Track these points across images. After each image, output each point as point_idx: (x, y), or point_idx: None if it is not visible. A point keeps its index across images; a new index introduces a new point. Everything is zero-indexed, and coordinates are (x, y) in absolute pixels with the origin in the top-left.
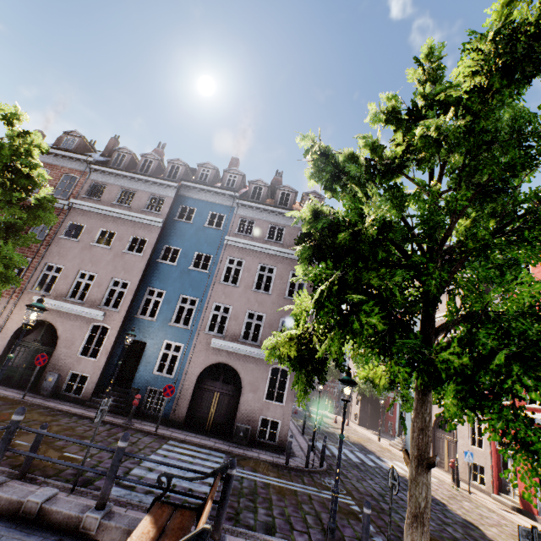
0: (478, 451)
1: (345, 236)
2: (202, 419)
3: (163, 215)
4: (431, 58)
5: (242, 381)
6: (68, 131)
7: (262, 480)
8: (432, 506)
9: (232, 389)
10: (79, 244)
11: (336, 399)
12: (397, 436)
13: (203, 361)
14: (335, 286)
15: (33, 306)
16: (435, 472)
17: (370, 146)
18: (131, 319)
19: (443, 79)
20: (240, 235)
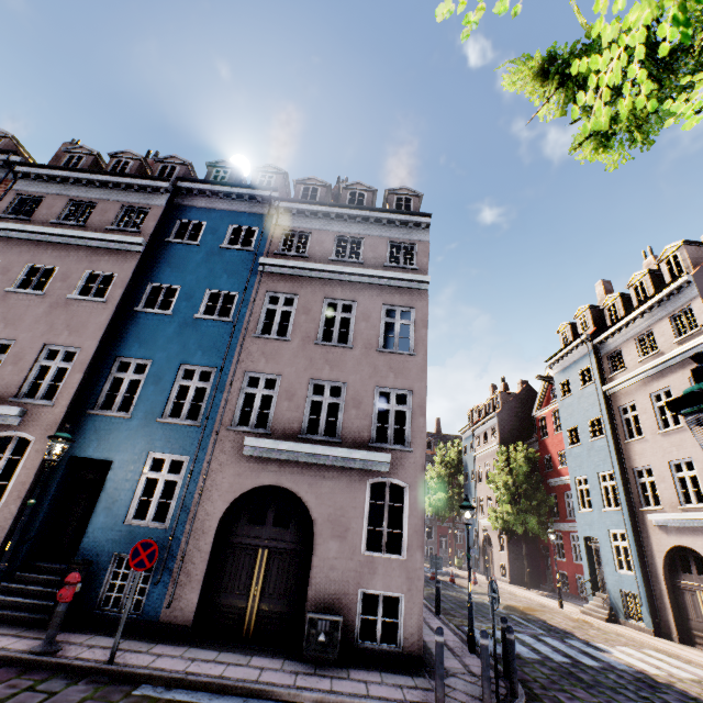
0: None
1: None
2: (234, 613)
3: (145, 233)
4: None
5: (312, 518)
6: None
7: None
8: None
9: (293, 537)
10: None
11: (461, 547)
12: (592, 595)
13: (229, 486)
14: None
15: None
16: (702, 659)
17: None
18: (81, 420)
19: None
20: (286, 256)
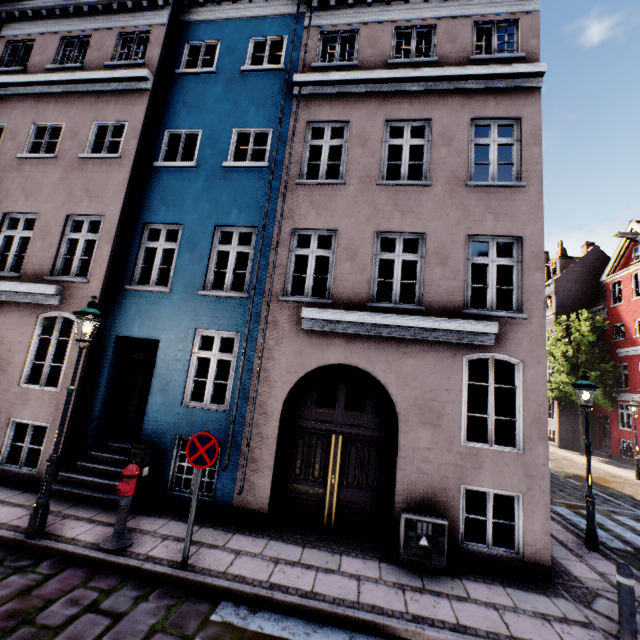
0: None
1: None
2: (311, 501)
3: (150, 65)
4: None
5: (394, 403)
6: None
7: None
8: None
9: (370, 423)
10: None
11: None
12: None
13: (289, 365)
14: None
15: None
16: None
17: None
18: (120, 297)
19: None
20: (327, 70)
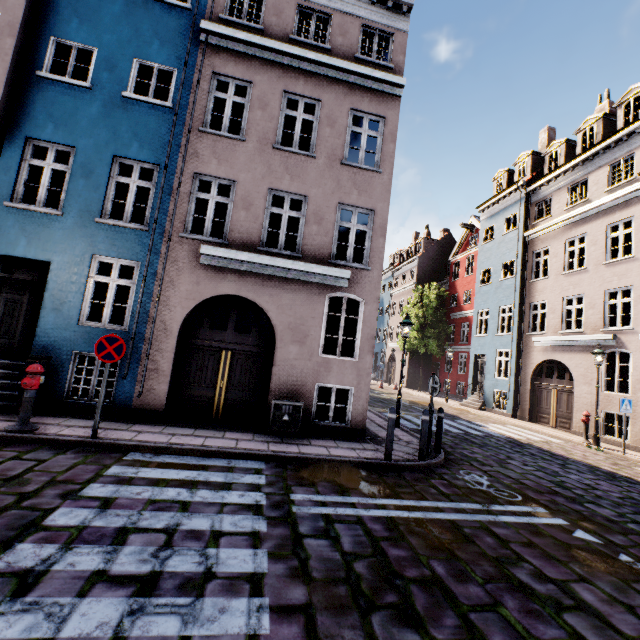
0: (618, 398)
1: None
2: (203, 402)
3: None
4: None
5: (274, 326)
6: None
7: (373, 514)
8: (634, 489)
9: (255, 342)
10: None
11: None
12: (471, 394)
13: (188, 293)
14: None
15: None
16: (545, 430)
17: None
18: None
19: None
20: (235, 25)
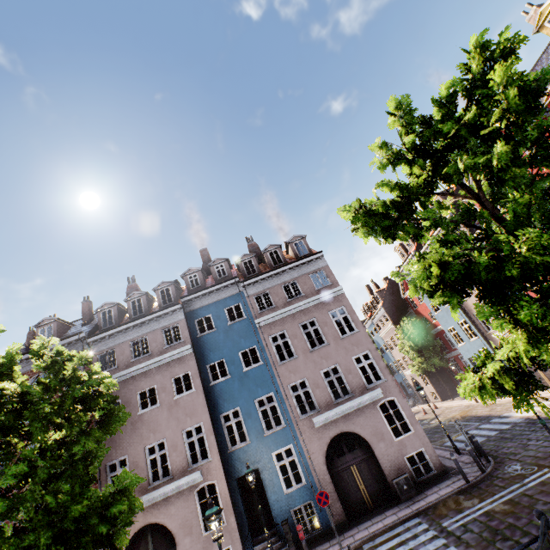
0: None
1: (516, 272)
2: (359, 502)
3: (187, 340)
4: (401, 108)
5: (365, 438)
6: (37, 324)
7: (478, 514)
8: None
9: (361, 452)
10: (127, 422)
11: None
12: None
13: (319, 446)
14: (546, 313)
15: (213, 515)
16: (548, 394)
17: (394, 188)
18: (227, 458)
19: (431, 119)
20: (265, 311)
